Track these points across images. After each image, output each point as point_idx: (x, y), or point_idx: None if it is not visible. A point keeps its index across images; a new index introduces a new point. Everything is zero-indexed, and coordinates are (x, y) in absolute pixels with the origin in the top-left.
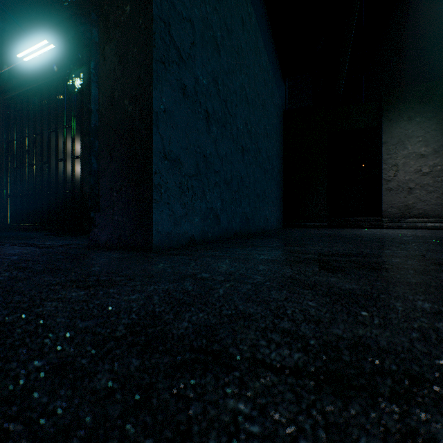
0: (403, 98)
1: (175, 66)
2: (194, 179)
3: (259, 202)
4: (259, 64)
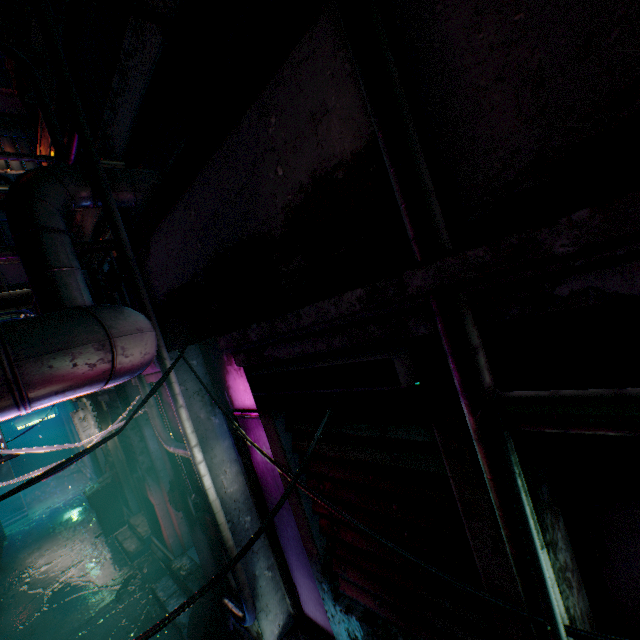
0: None
1: None
2: None
3: None
4: None
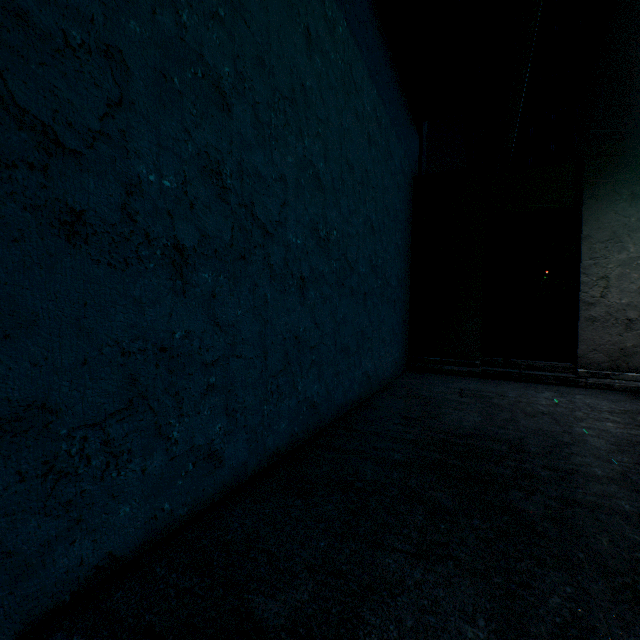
0: (622, 161)
1: (25, 173)
2: (116, 421)
3: (349, 357)
4: (356, 110)
